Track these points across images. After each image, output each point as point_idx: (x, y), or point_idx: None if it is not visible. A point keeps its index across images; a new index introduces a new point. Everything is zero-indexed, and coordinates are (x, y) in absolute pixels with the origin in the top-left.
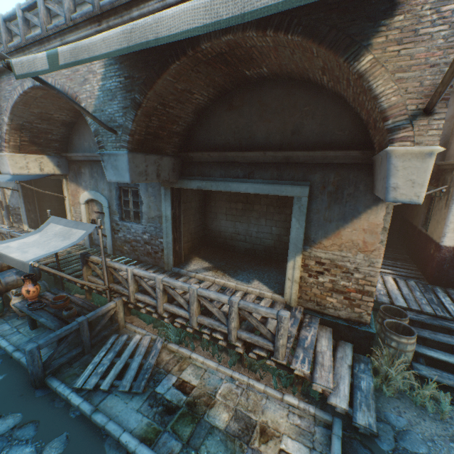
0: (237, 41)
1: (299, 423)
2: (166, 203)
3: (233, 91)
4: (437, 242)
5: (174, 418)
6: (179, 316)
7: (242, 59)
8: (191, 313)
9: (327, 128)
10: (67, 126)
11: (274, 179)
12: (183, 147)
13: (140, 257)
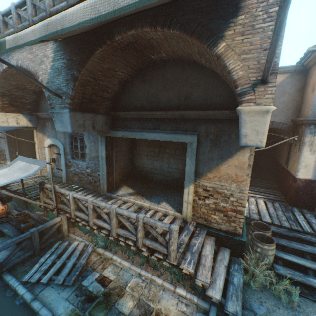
0: (139, 34)
1: (184, 310)
2: (102, 147)
3: (145, 70)
4: (293, 176)
5: (92, 305)
6: (104, 228)
7: (146, 47)
8: (112, 226)
9: (208, 94)
10: (36, 94)
11: (173, 130)
12: (113, 108)
13: (84, 185)
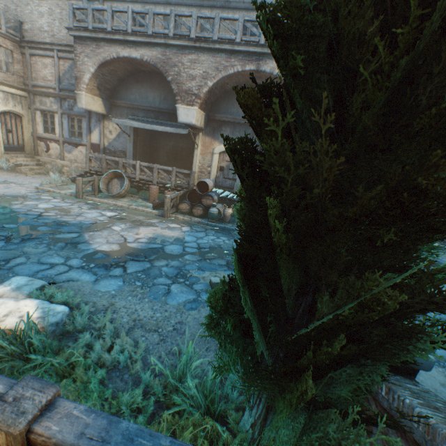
0: None
1: None
2: None
3: None
4: None
5: None
6: None
7: None
8: None
9: None
10: (222, 93)
11: None
12: None
13: None
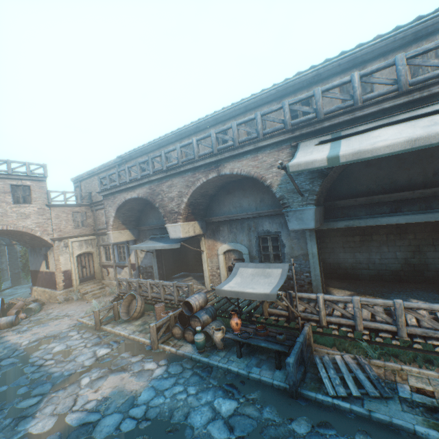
0: None
1: None
2: (311, 242)
3: None
4: None
5: None
6: (378, 331)
7: None
8: (399, 325)
9: None
10: (210, 198)
11: (422, 210)
12: (325, 198)
13: None
